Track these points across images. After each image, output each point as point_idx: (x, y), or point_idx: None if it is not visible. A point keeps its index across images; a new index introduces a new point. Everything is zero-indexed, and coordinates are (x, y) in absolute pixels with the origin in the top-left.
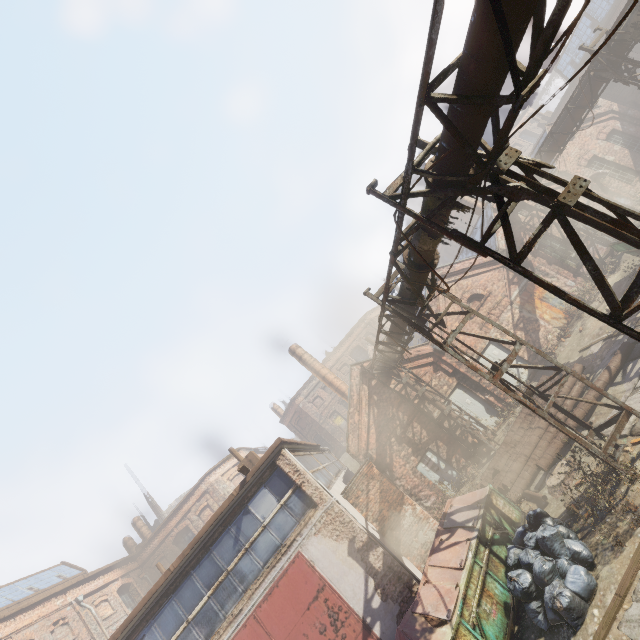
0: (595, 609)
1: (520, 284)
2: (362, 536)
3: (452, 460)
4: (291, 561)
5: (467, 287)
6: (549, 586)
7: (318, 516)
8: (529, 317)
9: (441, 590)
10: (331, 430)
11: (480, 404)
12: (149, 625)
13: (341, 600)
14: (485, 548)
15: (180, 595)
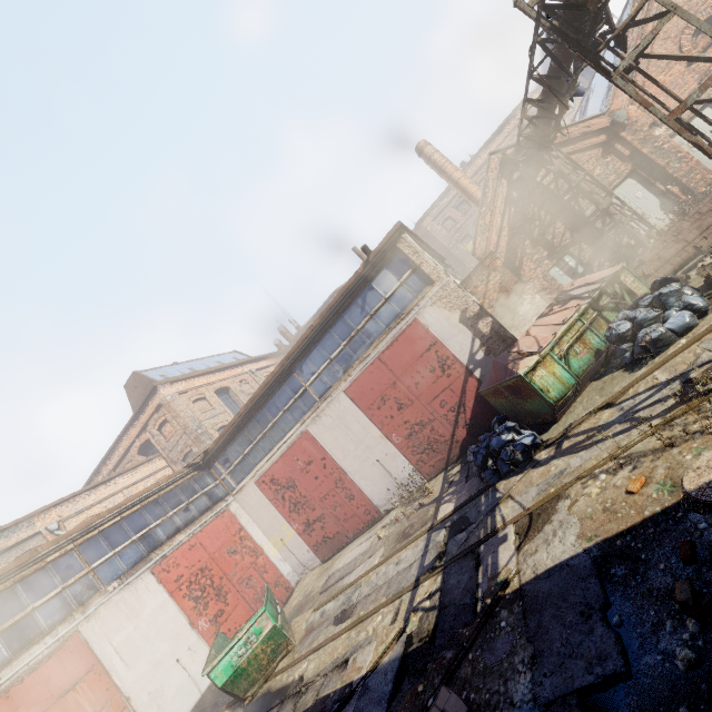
0: (684, 340)
1: None
2: (474, 308)
3: (594, 264)
4: (409, 325)
5: (705, 3)
6: (646, 329)
7: (434, 291)
8: None
9: (538, 338)
10: (461, 256)
11: (655, 198)
12: (304, 360)
13: (449, 353)
14: (594, 312)
15: (323, 344)
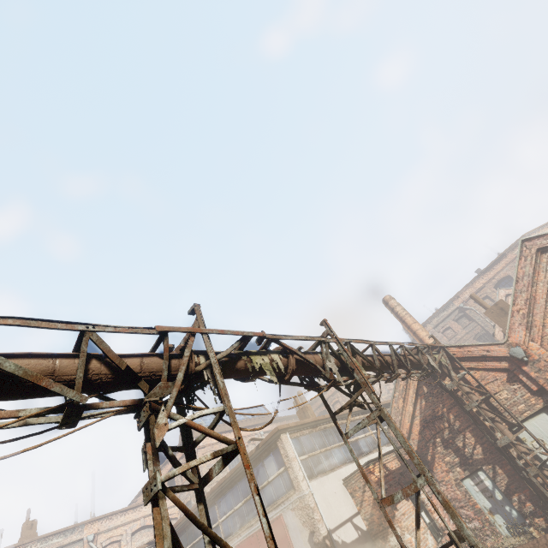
0: None
1: None
2: (319, 535)
3: (512, 497)
4: (277, 516)
5: None
6: None
7: (294, 498)
8: None
9: None
10: None
11: None
12: (222, 498)
13: None
14: None
15: (232, 492)
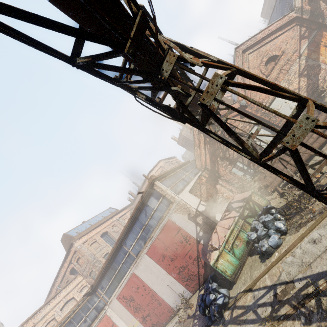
0: (277, 253)
1: (310, 37)
2: (193, 212)
3: (250, 165)
4: (166, 222)
5: (266, 52)
6: (261, 241)
7: (174, 206)
8: (313, 64)
9: (219, 236)
10: None
11: (269, 133)
12: (126, 239)
13: (187, 233)
14: (242, 220)
15: (132, 232)
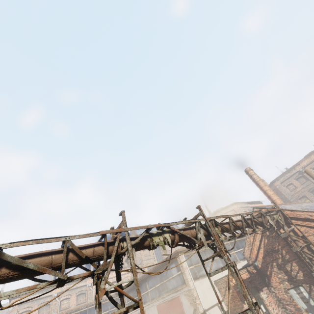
0: None
1: None
2: (198, 312)
3: None
4: (177, 296)
5: None
6: None
7: (186, 289)
8: None
9: None
10: None
11: None
12: (149, 279)
13: None
14: None
15: (154, 278)
